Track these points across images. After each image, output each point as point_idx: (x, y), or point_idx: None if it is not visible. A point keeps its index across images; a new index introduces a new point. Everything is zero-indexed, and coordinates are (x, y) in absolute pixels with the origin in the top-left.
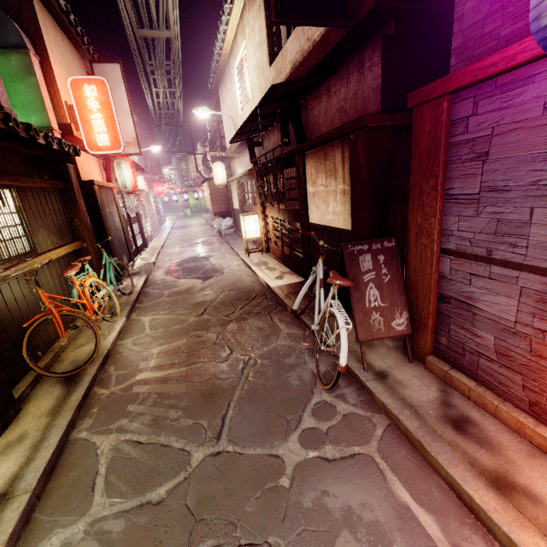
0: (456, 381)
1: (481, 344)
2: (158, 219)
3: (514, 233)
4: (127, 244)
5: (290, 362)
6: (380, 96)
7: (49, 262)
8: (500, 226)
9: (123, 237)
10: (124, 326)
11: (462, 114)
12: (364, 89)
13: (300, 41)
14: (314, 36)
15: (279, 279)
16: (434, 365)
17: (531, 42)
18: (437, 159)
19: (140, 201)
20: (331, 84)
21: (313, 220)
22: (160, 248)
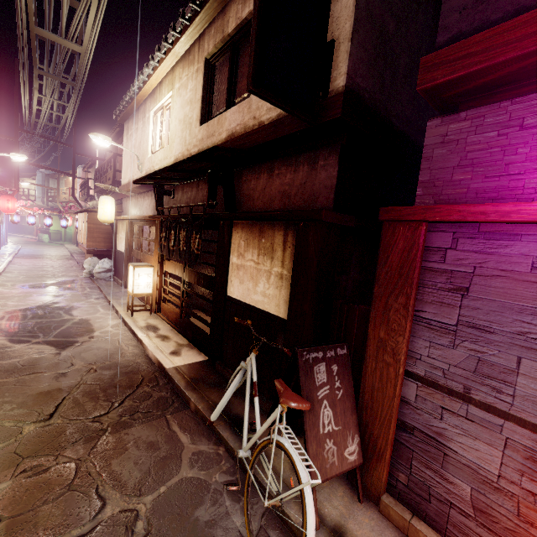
0: None
1: (454, 493)
2: None
3: (498, 378)
4: None
5: (204, 517)
6: (334, 195)
7: None
8: (481, 366)
9: None
10: None
11: (440, 244)
12: (315, 183)
13: (244, 116)
14: (263, 117)
15: (175, 354)
16: (393, 510)
17: (527, 207)
18: (410, 278)
19: None
20: (275, 165)
21: (232, 294)
22: None
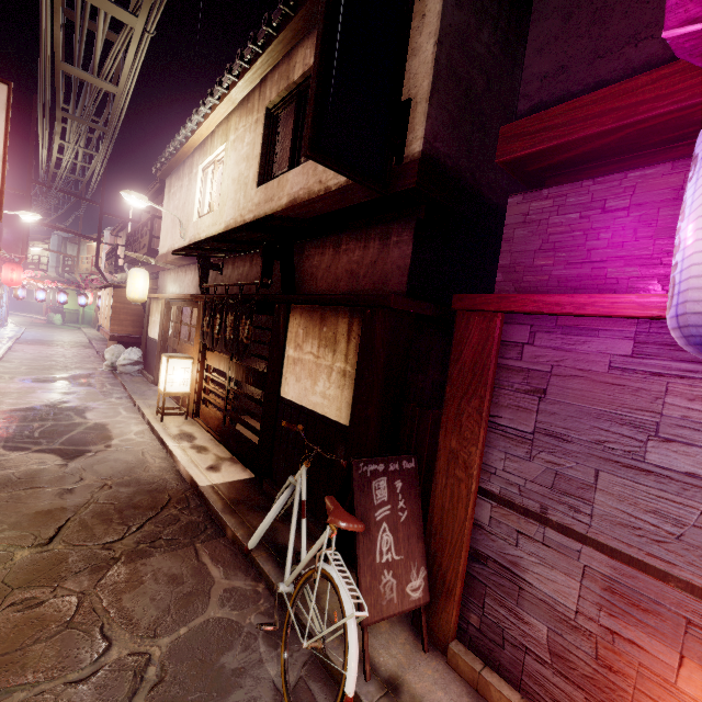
0: (495, 692)
1: (529, 635)
2: None
3: (576, 494)
4: None
5: (232, 665)
6: (407, 277)
7: None
8: (558, 481)
9: None
10: None
11: (516, 339)
12: (387, 262)
13: (308, 179)
14: (330, 182)
15: (213, 470)
16: (461, 659)
17: (601, 299)
18: (484, 378)
19: None
20: (342, 239)
21: (287, 395)
22: None
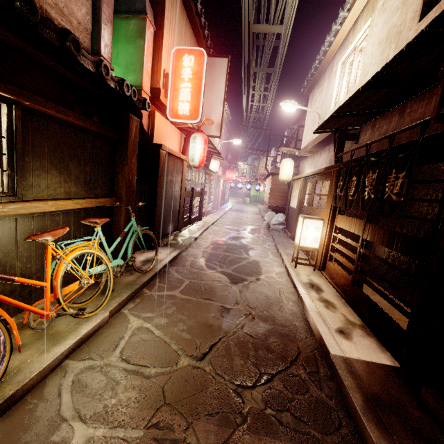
0: None
1: None
2: (222, 199)
3: None
4: (179, 213)
5: None
6: None
7: (45, 214)
8: None
9: (177, 206)
10: (99, 326)
11: None
12: None
13: None
14: None
15: (343, 335)
16: None
17: None
18: None
19: (210, 180)
20: None
21: None
22: (210, 224)
